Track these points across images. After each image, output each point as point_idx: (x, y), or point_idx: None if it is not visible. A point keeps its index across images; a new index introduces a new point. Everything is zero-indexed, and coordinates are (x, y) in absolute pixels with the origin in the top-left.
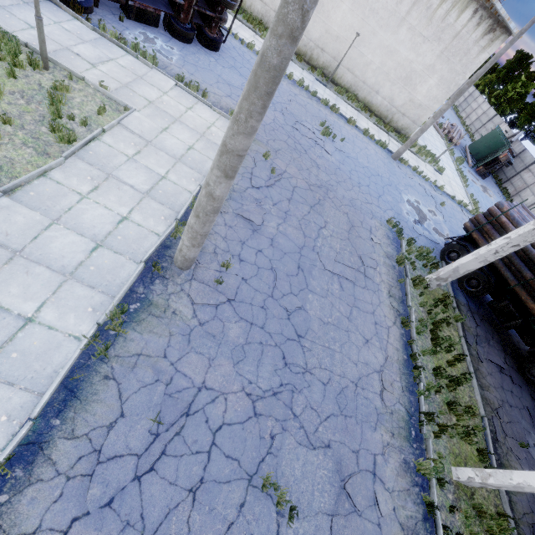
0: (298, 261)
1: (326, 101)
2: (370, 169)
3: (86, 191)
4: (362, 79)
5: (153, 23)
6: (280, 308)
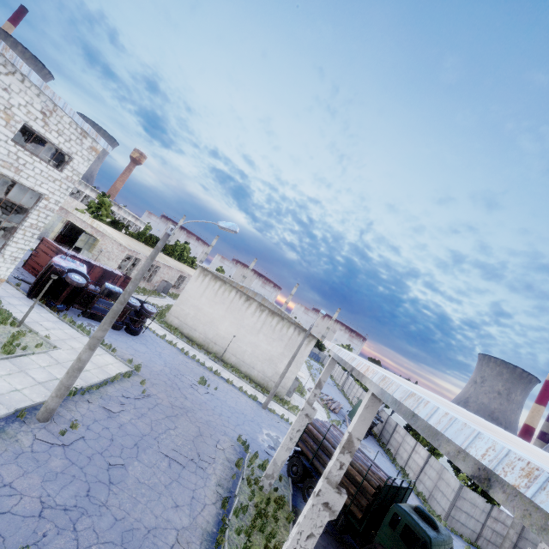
0: (137, 441)
1: (211, 368)
2: (236, 409)
3: (2, 374)
4: (242, 360)
5: (98, 320)
6: (104, 461)
